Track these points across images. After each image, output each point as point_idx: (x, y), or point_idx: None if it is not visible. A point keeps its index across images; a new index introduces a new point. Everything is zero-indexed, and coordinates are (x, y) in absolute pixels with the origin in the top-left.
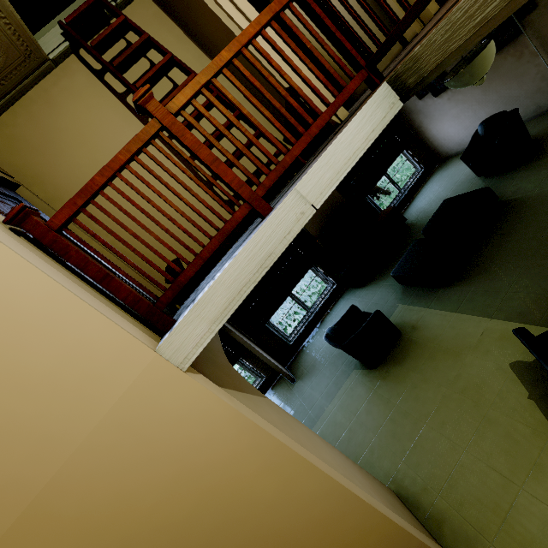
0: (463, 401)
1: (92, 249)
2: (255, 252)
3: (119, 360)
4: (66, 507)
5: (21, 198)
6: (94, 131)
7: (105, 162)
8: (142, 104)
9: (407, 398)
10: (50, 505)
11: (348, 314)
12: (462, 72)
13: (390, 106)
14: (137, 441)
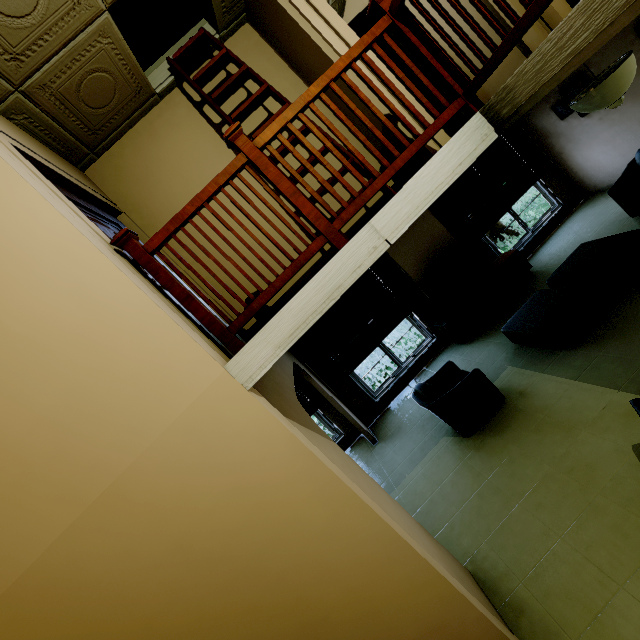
0: (568, 482)
1: (178, 272)
2: (324, 283)
3: (192, 371)
4: (139, 493)
5: (122, 224)
6: (190, 161)
7: (197, 191)
8: (232, 140)
9: (501, 473)
10: (127, 489)
11: (443, 371)
12: (591, 93)
13: (482, 138)
14: (201, 447)
